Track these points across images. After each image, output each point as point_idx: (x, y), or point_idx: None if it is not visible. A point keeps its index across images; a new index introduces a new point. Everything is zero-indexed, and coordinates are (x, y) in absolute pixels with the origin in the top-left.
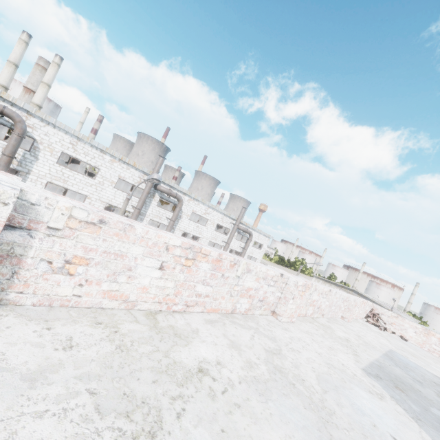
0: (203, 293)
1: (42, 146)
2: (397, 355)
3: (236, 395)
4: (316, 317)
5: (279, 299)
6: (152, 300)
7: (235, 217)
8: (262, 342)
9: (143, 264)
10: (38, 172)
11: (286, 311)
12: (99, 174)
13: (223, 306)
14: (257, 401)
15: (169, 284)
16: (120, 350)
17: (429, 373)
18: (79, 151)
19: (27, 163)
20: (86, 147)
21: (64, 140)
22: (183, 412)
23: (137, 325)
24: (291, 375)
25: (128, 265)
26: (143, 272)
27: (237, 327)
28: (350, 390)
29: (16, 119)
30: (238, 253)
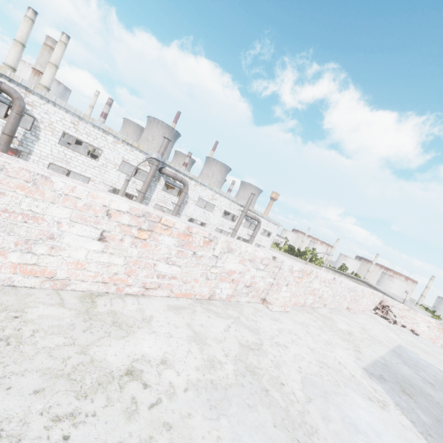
0: (167, 273)
1: (42, 125)
2: (406, 352)
3: (172, 410)
4: (317, 307)
5: (271, 285)
6: (92, 279)
7: (243, 204)
8: (240, 334)
9: (72, 232)
10: (39, 153)
11: (278, 299)
12: (102, 156)
13: (197, 291)
14: (203, 418)
15: (116, 261)
16: (6, 343)
17: (442, 373)
18: (81, 131)
19: (29, 143)
20: (88, 127)
21: (65, 119)
22: (64, 442)
23: (59, 309)
24: (266, 377)
25: (47, 232)
26: (74, 242)
27: (211, 316)
28: (344, 396)
29: (14, 95)
30: (245, 240)
